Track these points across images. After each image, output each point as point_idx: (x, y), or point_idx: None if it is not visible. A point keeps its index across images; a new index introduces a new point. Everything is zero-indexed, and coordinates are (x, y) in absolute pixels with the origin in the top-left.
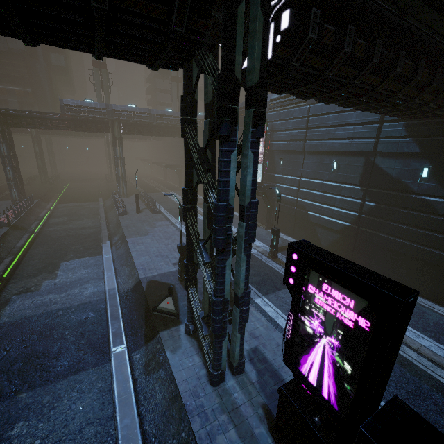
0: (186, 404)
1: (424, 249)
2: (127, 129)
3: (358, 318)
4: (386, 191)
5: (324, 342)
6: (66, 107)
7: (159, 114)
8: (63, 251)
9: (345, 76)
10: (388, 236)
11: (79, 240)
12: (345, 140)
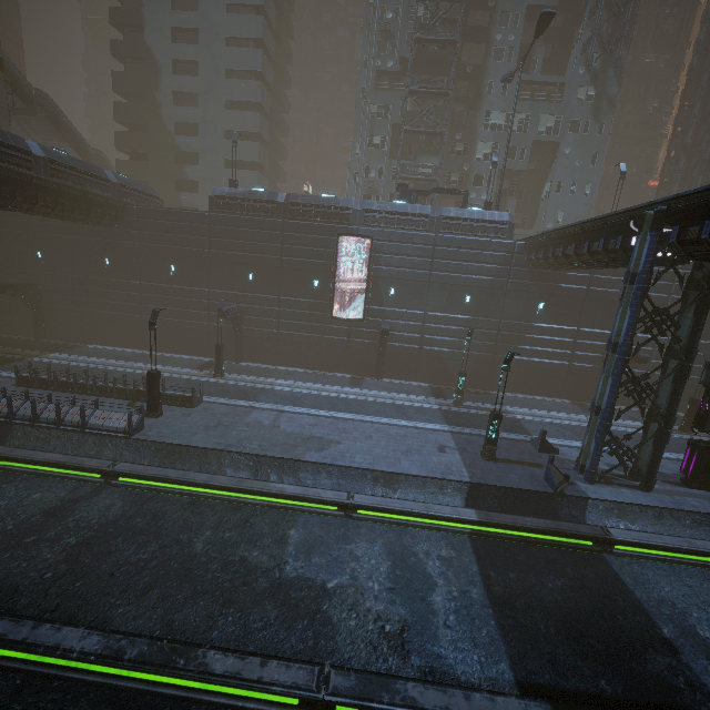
0: (672, 507)
1: (545, 362)
2: None
3: None
4: (517, 321)
5: None
6: None
7: (55, 159)
8: (209, 565)
9: None
10: (520, 357)
11: (158, 530)
12: (479, 276)
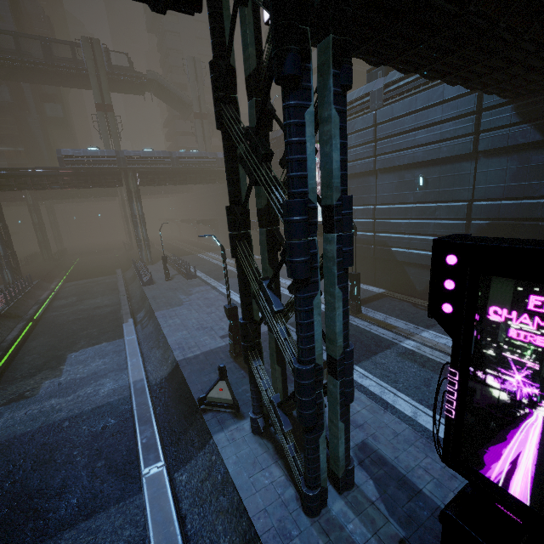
0: None
1: None
2: (145, 179)
3: None
4: (500, 201)
5: (543, 414)
6: (65, 158)
7: (182, 156)
8: (71, 339)
9: (454, 2)
10: None
11: (92, 323)
12: (430, 145)
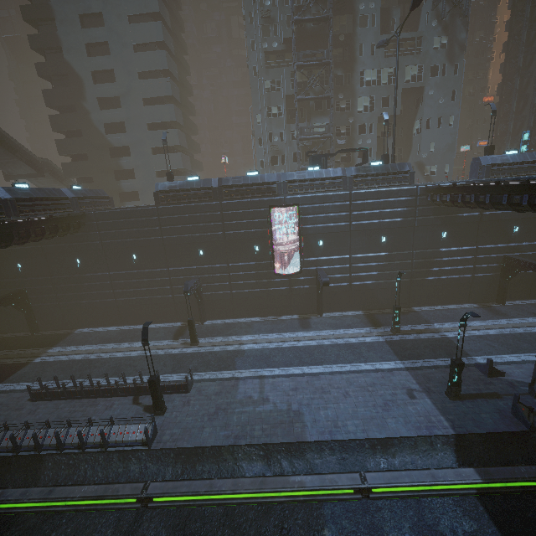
0: None
1: (453, 277)
2: None
3: None
4: (426, 250)
5: None
6: None
7: (20, 196)
8: None
9: None
10: (432, 277)
11: None
12: (391, 219)
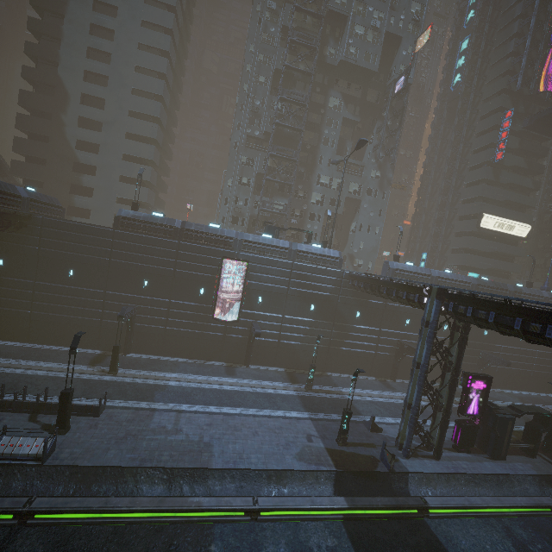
0: (454, 472)
1: (361, 351)
2: None
3: (484, 385)
4: (344, 324)
5: (475, 397)
6: None
7: None
8: None
9: None
10: (345, 348)
11: None
12: (320, 292)
